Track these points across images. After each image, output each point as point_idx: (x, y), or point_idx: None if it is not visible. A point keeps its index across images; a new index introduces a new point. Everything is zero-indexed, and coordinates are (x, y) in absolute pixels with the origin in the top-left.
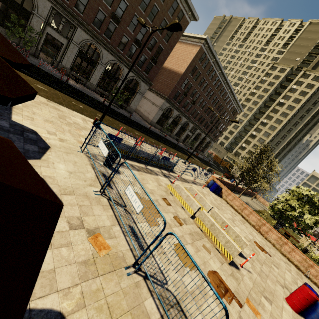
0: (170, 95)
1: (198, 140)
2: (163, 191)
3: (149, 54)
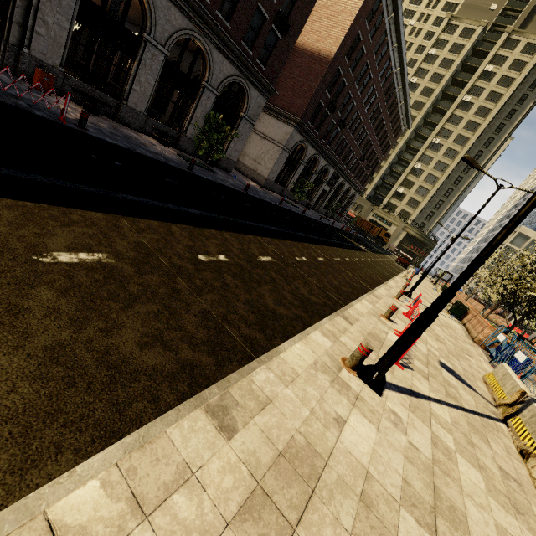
0: (305, 114)
1: (337, 197)
2: None
3: (271, 3)
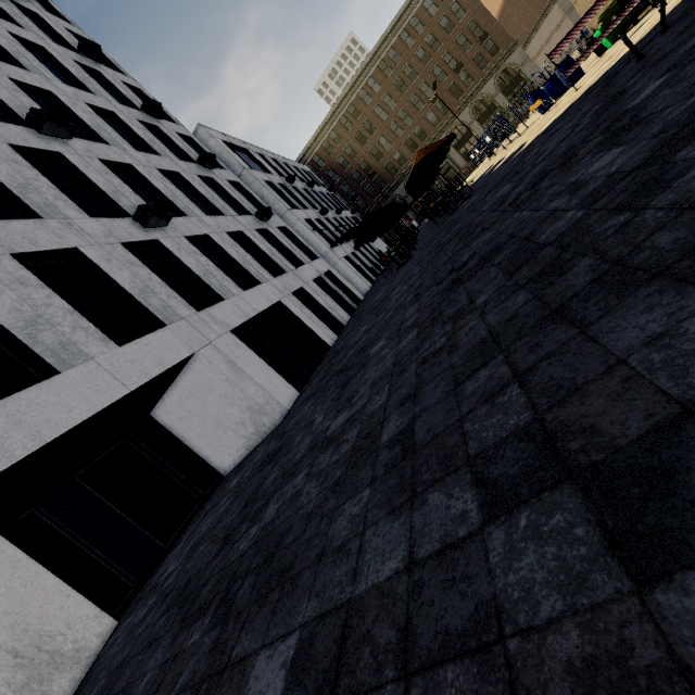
0: None
1: None
2: None
3: (473, 48)
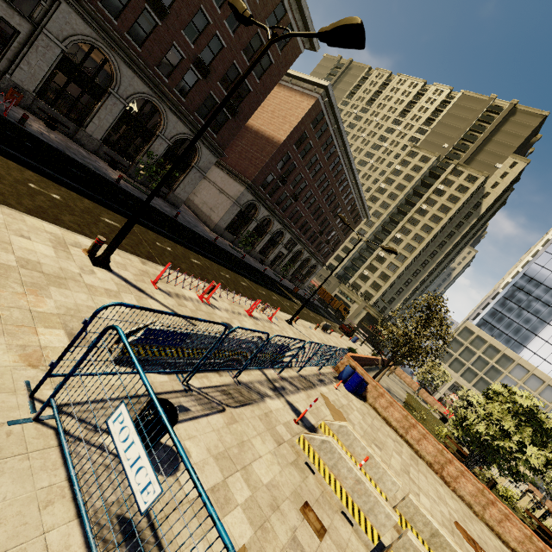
0: (256, 179)
1: (296, 262)
2: (292, 464)
3: (223, 94)
